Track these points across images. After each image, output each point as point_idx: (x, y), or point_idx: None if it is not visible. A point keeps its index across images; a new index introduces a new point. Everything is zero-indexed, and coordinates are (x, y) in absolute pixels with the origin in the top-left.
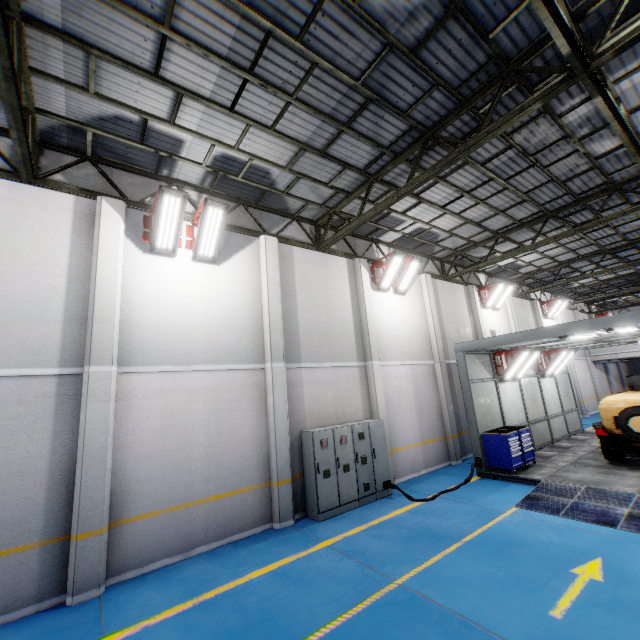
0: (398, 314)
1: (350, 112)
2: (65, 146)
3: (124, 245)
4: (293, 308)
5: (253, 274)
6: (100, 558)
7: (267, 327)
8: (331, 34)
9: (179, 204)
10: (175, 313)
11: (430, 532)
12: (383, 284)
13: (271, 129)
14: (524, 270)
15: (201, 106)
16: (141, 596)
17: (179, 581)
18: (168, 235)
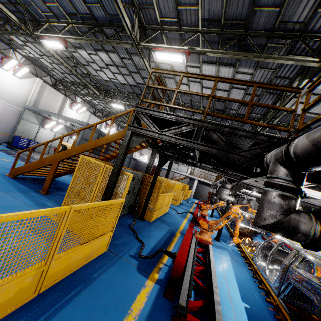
0: (10, 83)
1: None
2: None
3: None
4: None
5: None
6: None
7: None
8: None
9: None
10: None
11: None
12: (5, 67)
13: None
14: (98, 107)
15: None
16: None
17: None
18: None
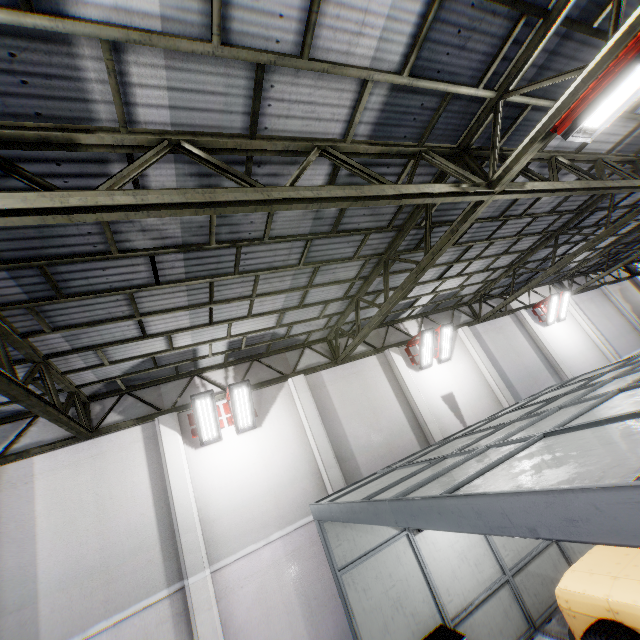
0: (250, 462)
1: None
2: None
3: None
4: (28, 559)
5: None
6: None
7: None
8: None
9: None
10: None
11: None
12: (205, 436)
13: None
14: (468, 291)
15: None
16: None
17: None
18: None
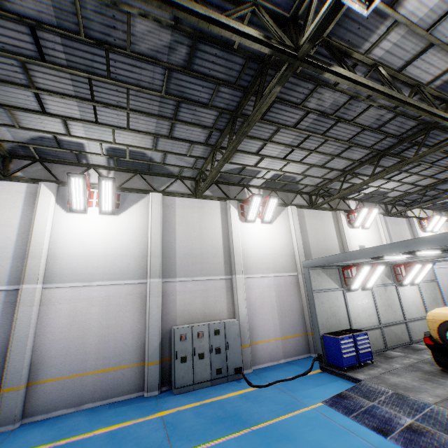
0: (264, 238)
1: (171, 111)
2: (25, 155)
3: (55, 209)
4: (172, 240)
5: (143, 219)
6: (17, 405)
7: (149, 254)
8: (127, 70)
9: (82, 182)
10: (84, 249)
11: (236, 415)
12: (249, 217)
13: (127, 129)
14: (392, 194)
15: (80, 123)
16: (31, 434)
17: (58, 427)
18: (79, 201)
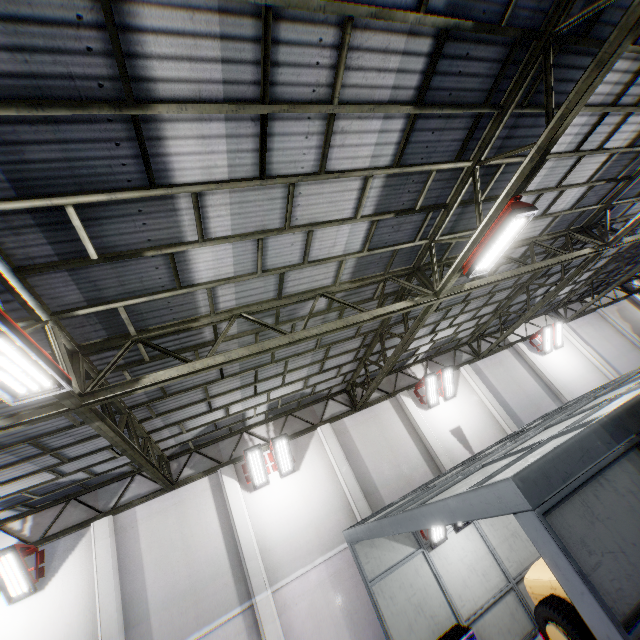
0: (293, 500)
1: (36, 448)
2: None
3: None
4: (140, 585)
5: (86, 573)
6: None
7: (100, 637)
8: None
9: None
10: None
11: None
12: (256, 482)
13: None
14: (464, 334)
15: None
16: None
17: None
18: None
